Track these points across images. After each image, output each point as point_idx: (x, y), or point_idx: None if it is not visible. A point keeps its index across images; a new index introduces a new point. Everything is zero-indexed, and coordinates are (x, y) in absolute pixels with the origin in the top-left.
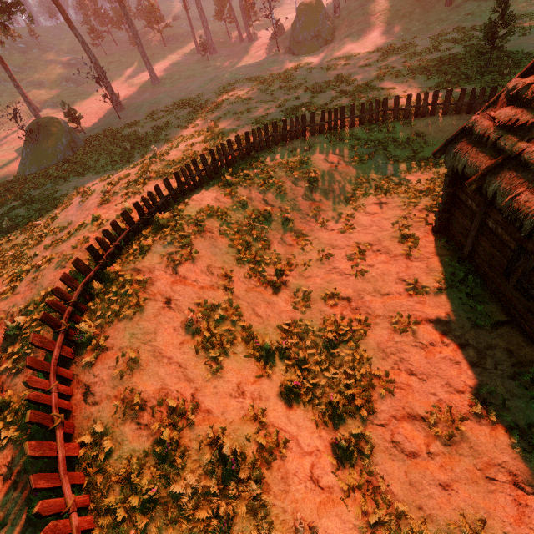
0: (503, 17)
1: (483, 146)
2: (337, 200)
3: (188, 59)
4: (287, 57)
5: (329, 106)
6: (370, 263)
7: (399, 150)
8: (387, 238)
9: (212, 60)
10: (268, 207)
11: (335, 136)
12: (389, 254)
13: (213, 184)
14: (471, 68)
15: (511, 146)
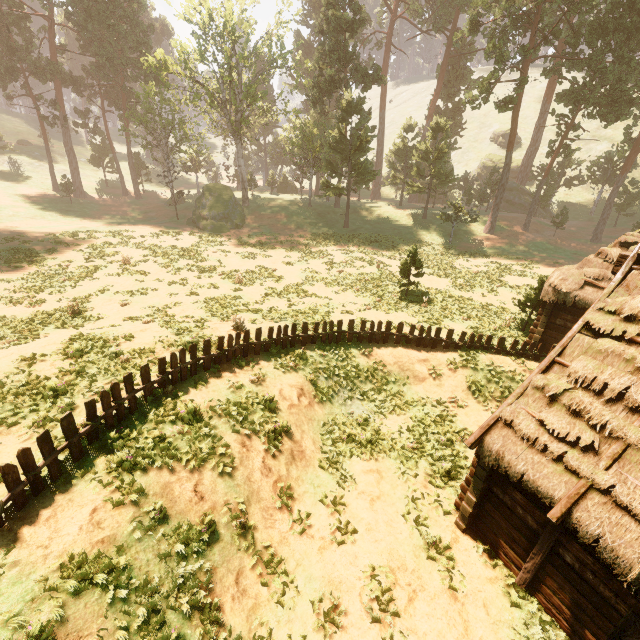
0: (415, 262)
1: (539, 454)
2: (312, 468)
3: (37, 194)
4: (191, 230)
5: (261, 306)
6: (409, 621)
7: (362, 381)
8: (409, 549)
9: (78, 204)
10: (209, 515)
11: (286, 358)
12: (426, 590)
13: (83, 475)
14: (392, 292)
15: (590, 473)
